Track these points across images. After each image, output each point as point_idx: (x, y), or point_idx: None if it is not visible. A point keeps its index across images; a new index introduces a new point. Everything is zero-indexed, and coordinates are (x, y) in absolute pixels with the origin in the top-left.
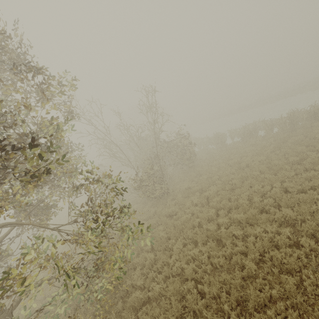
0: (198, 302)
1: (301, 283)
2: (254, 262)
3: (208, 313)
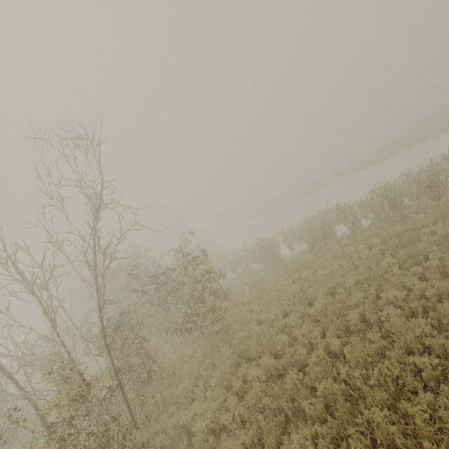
0: None
1: None
2: None
3: None
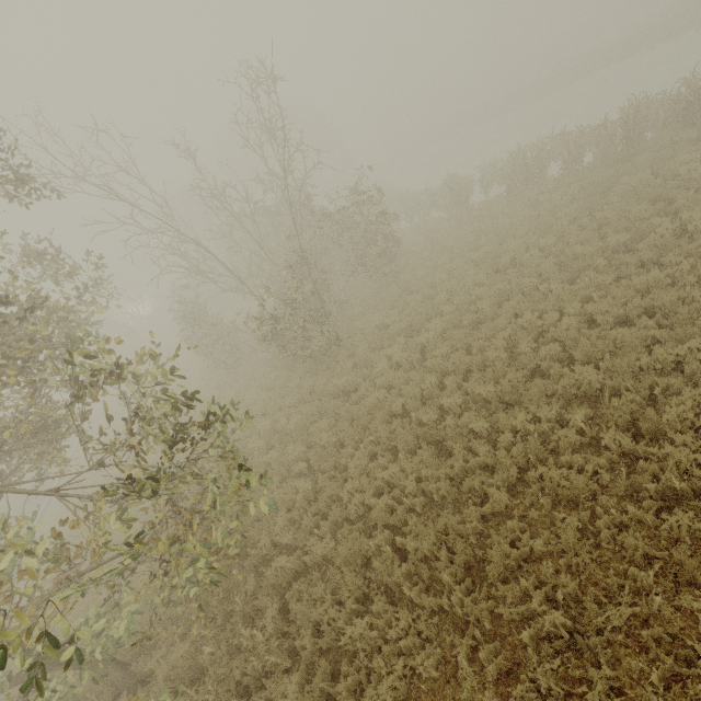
0: (393, 573)
1: (593, 521)
2: (507, 485)
3: (412, 588)
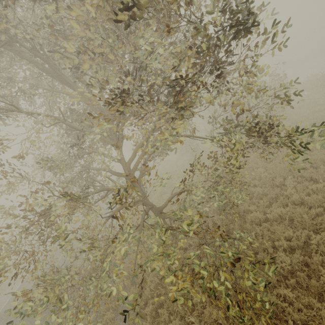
0: None
1: None
2: None
3: None
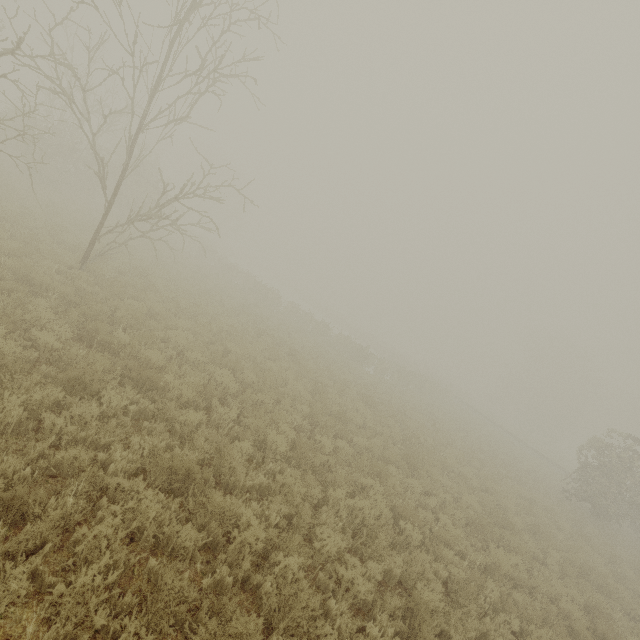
0: None
1: None
2: None
3: None
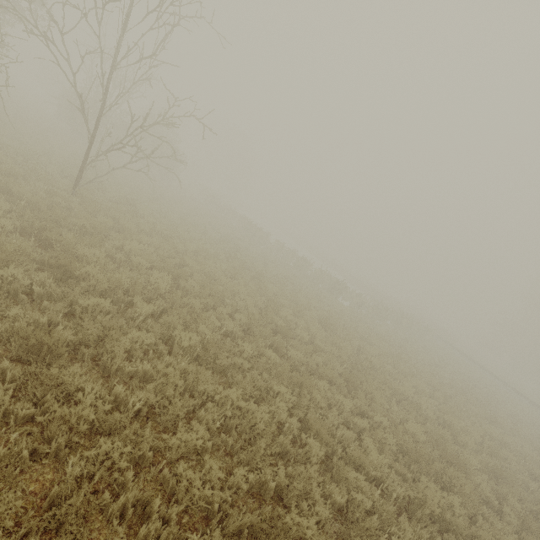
0: None
1: None
2: None
3: None
